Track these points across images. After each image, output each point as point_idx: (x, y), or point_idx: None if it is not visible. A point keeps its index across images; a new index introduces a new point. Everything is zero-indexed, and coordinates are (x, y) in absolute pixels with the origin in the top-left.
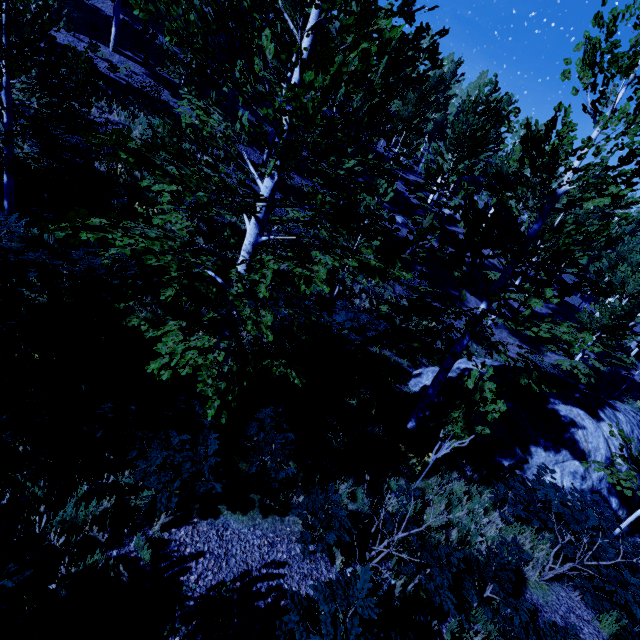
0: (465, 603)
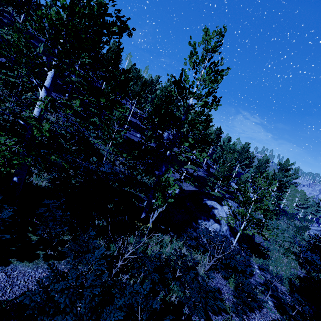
0: (166, 282)
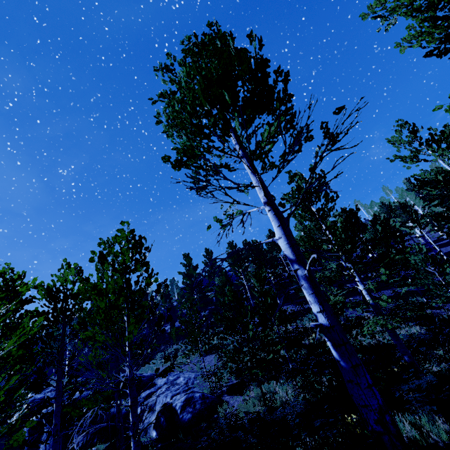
0: None
